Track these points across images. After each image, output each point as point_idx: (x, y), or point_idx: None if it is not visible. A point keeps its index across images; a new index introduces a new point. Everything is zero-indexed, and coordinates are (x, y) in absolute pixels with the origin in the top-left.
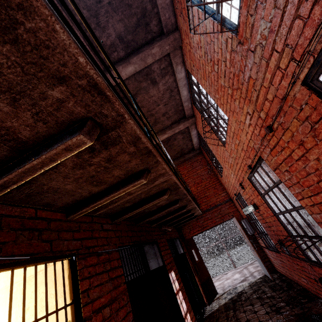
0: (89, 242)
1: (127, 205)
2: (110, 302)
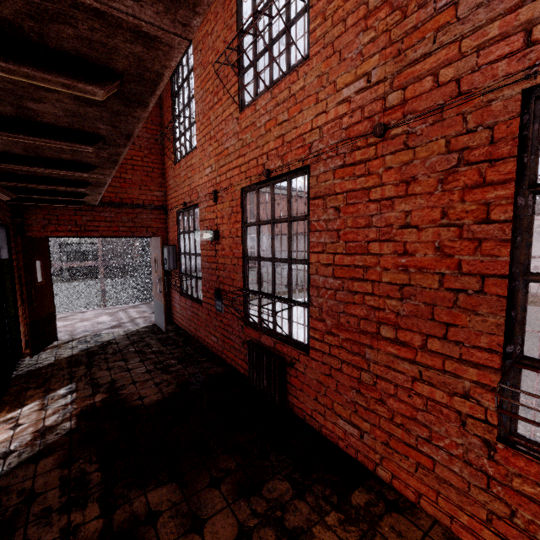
0: None
1: None
2: None
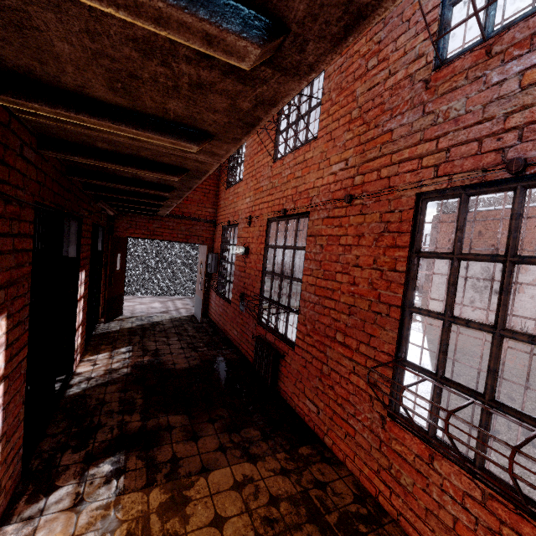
0: None
1: (101, 144)
2: (8, 284)
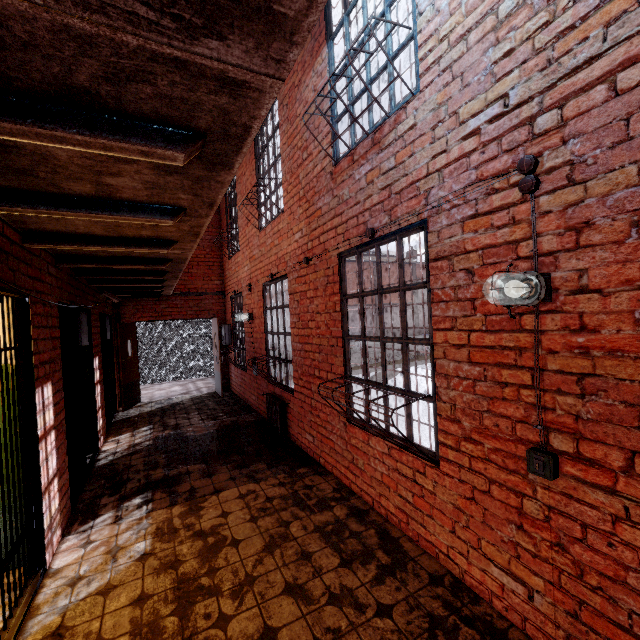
0: (38, 285)
1: (102, 254)
2: (50, 361)
